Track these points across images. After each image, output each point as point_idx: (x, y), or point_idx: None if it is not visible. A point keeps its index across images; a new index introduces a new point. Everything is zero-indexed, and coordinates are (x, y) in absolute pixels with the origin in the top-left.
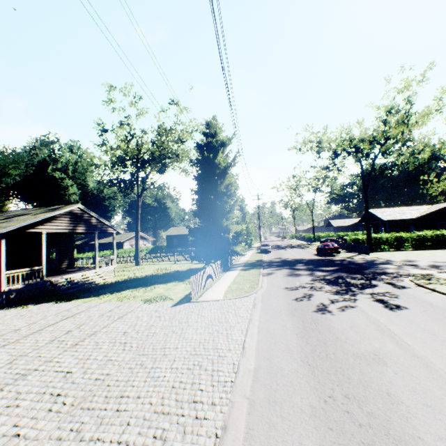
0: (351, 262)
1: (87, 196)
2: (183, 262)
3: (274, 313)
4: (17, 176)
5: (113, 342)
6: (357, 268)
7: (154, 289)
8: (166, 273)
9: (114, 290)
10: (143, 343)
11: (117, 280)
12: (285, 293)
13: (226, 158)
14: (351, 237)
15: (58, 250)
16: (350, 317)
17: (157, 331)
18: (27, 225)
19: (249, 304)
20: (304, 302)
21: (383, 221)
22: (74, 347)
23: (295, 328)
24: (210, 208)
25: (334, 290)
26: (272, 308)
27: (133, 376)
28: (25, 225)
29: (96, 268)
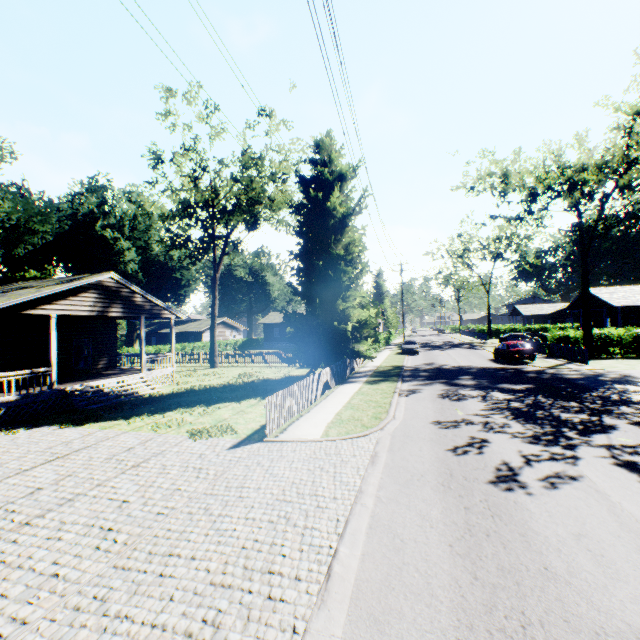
0: (556, 376)
1: (152, 265)
2: (281, 365)
3: (410, 480)
4: (46, 234)
5: (89, 525)
6: (569, 389)
7: (217, 411)
8: (248, 382)
9: (157, 408)
10: (140, 534)
11: (172, 391)
12: (435, 433)
13: (347, 201)
14: (555, 333)
15: (92, 342)
16: (572, 506)
17: (179, 505)
18: (24, 303)
19: (365, 454)
20: (470, 456)
21: (610, 309)
22: (18, 530)
23: (448, 526)
24: (318, 281)
25: (529, 433)
26: (406, 467)
27: (65, 639)
28: (20, 303)
29: (142, 372)
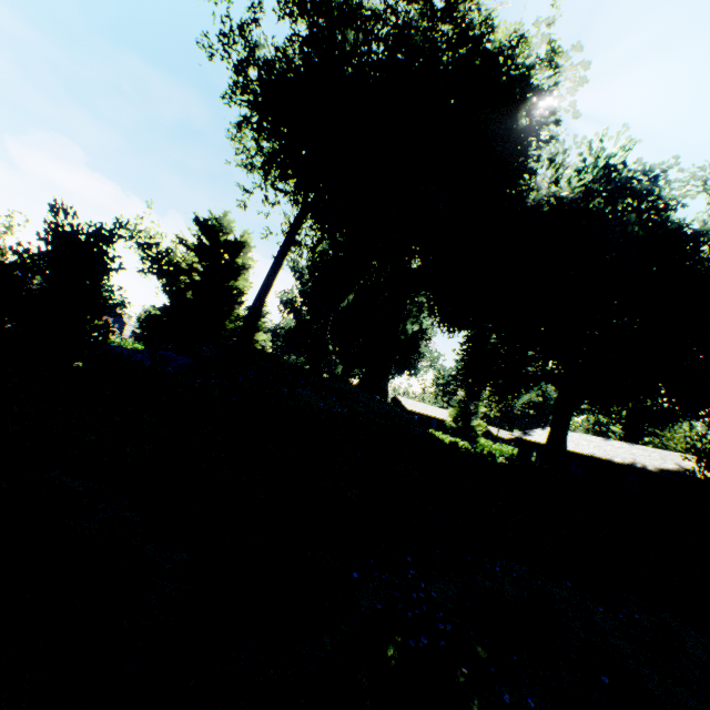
0: None
1: None
2: None
3: None
4: None
5: None
6: None
7: None
8: None
9: None
10: None
11: None
12: None
13: None
14: None
15: None
16: None
17: None
18: None
19: None
20: None
21: None
22: None
23: None
24: None
25: None
26: None
27: None
28: None
29: None
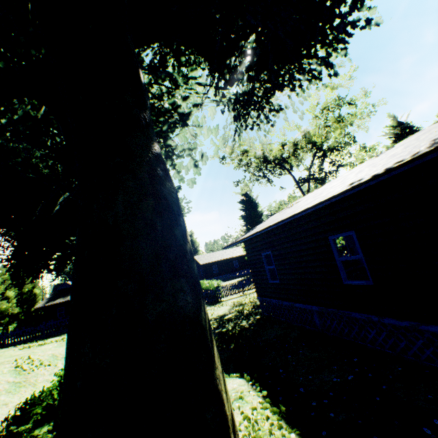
0: None
1: None
2: None
3: None
4: None
5: None
6: None
7: None
8: None
9: None
10: None
11: None
12: None
13: None
14: None
15: None
16: None
17: None
18: None
19: None
20: None
21: None
22: None
23: None
24: None
25: None
26: None
27: None
28: None
29: None
